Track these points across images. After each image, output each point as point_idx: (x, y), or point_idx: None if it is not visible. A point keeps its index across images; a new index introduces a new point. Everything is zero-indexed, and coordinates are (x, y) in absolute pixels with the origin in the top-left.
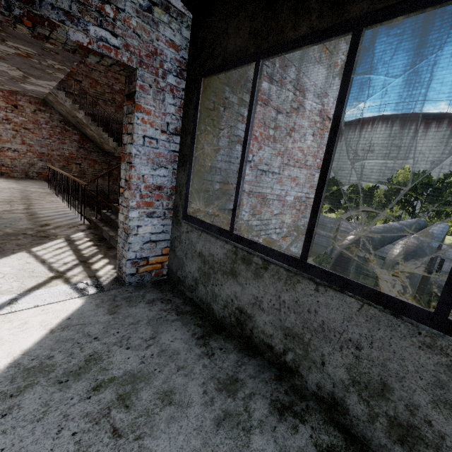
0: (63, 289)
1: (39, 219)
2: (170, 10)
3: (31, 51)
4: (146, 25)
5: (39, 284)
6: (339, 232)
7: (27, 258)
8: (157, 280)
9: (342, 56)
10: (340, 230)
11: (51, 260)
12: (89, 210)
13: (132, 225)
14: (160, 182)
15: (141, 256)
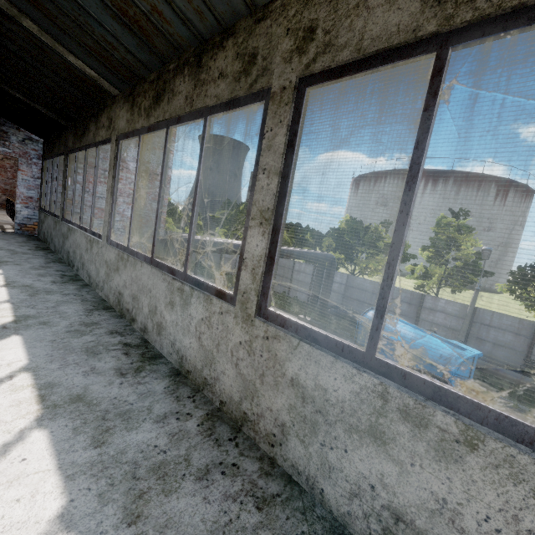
0: None
1: None
2: (33, 140)
3: None
4: (22, 145)
5: None
6: (294, 272)
7: None
8: (32, 235)
9: (158, 144)
10: (295, 270)
11: None
12: None
13: (18, 210)
14: (32, 196)
15: (23, 223)
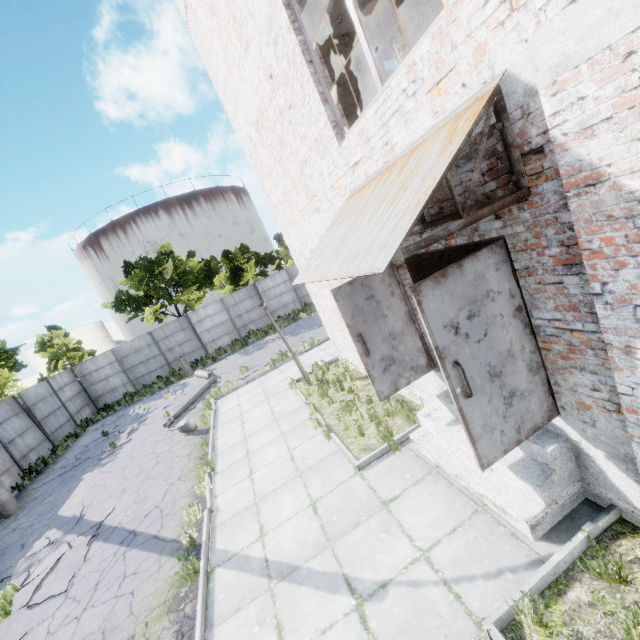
0: None
1: None
2: None
3: None
4: None
5: None
6: None
7: None
8: None
9: None
10: None
11: None
12: None
13: None
14: None
15: None
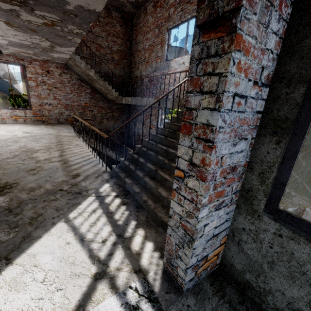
0: (112, 309)
1: (70, 168)
2: None
3: (54, 17)
4: None
5: (84, 295)
6: None
7: (66, 233)
8: (212, 274)
9: None
10: None
11: (89, 236)
12: (100, 145)
13: (199, 227)
14: (236, 160)
15: (202, 256)
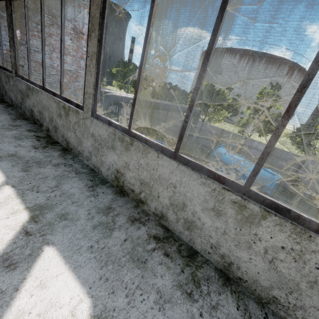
0: None
1: None
2: None
3: None
4: None
5: None
6: (167, 118)
7: None
8: None
9: (83, 2)
10: (168, 116)
11: None
12: None
13: None
14: None
15: None
